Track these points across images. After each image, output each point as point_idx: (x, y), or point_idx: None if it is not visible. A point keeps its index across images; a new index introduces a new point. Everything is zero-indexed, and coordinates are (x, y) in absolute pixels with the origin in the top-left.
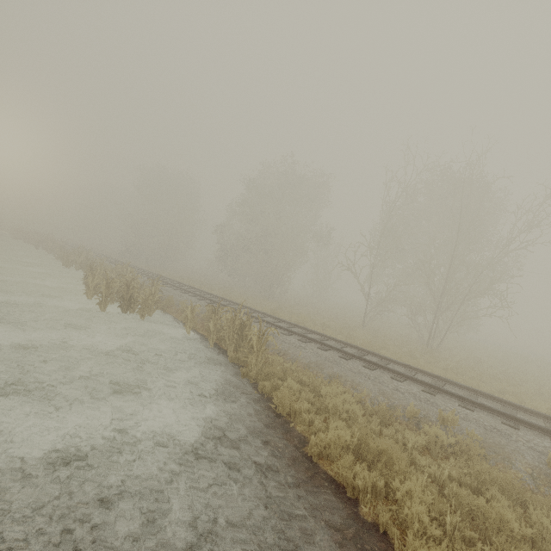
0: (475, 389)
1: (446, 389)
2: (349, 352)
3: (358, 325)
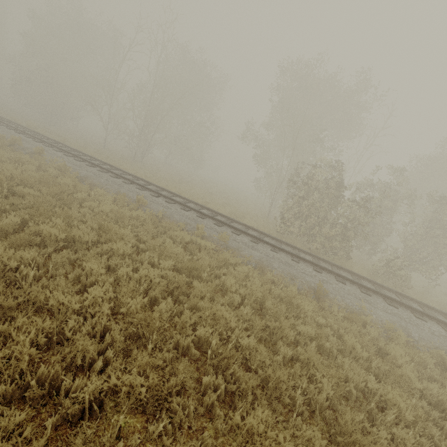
0: (75, 149)
1: (46, 141)
2: (15, 127)
3: (102, 146)
